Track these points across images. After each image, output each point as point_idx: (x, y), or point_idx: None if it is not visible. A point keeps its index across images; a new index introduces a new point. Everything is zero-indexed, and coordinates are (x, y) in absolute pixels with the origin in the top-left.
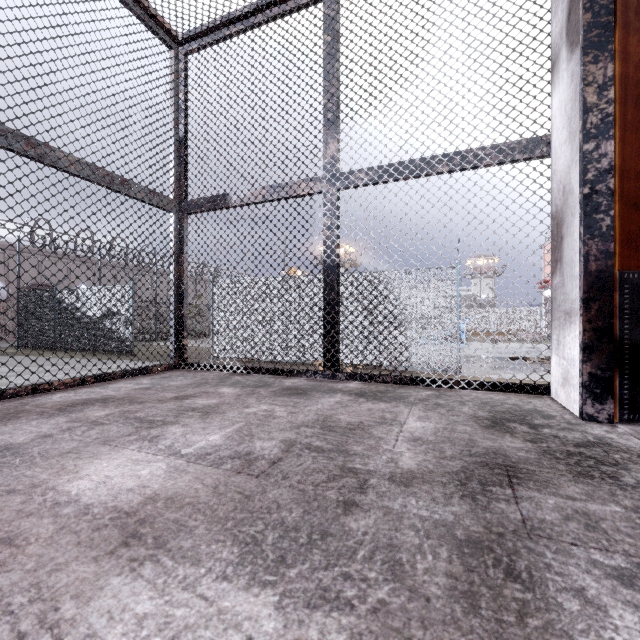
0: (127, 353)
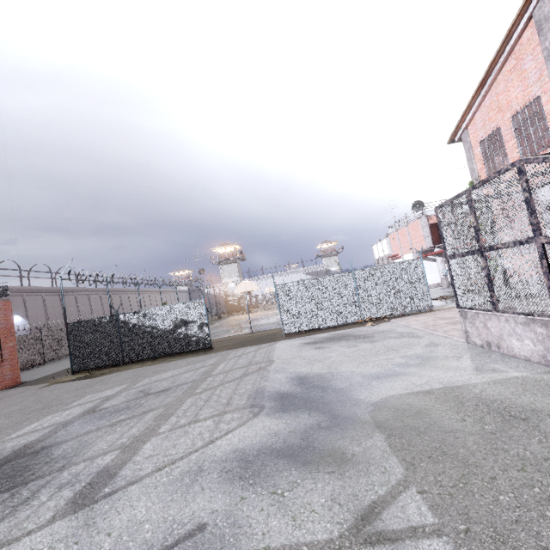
0: (200, 350)
